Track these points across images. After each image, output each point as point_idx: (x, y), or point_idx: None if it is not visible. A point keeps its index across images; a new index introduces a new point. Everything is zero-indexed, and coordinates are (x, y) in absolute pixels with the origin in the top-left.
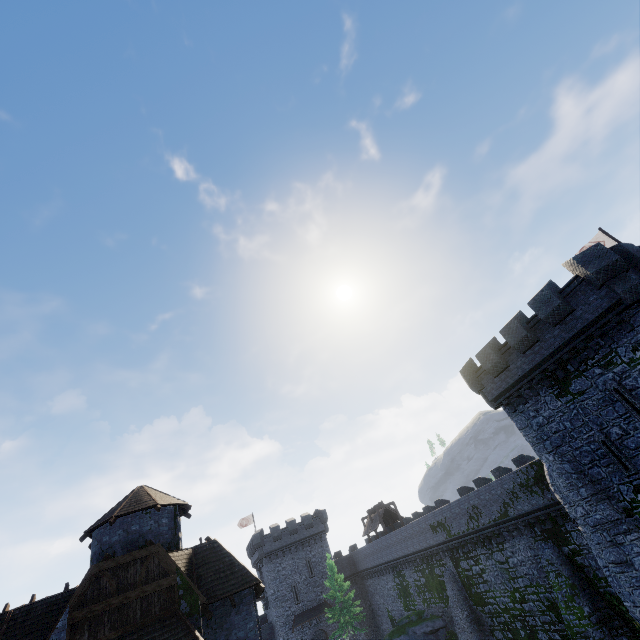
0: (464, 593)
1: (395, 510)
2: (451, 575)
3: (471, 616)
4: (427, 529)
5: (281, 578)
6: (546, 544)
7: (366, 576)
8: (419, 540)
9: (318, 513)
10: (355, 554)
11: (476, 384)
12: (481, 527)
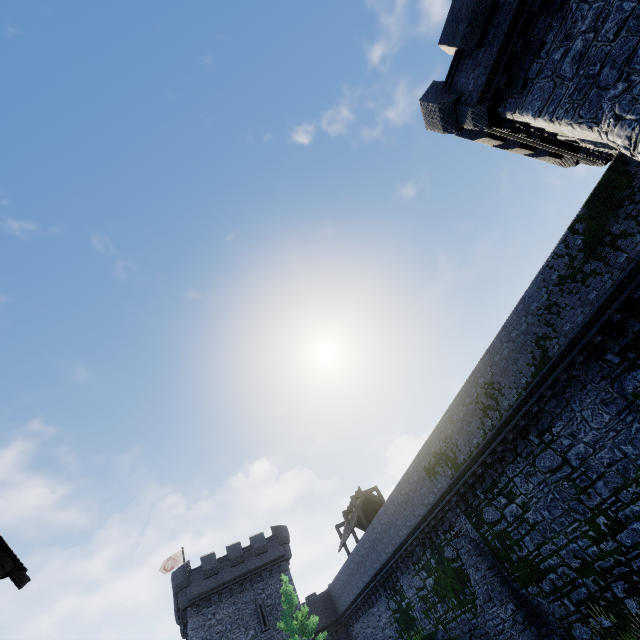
0: (500, 572)
1: (379, 498)
2: (472, 545)
3: (521, 611)
4: (421, 479)
5: (214, 638)
6: (638, 370)
7: (351, 620)
8: (413, 507)
9: (275, 531)
10: (332, 588)
11: (449, 96)
12: (506, 415)
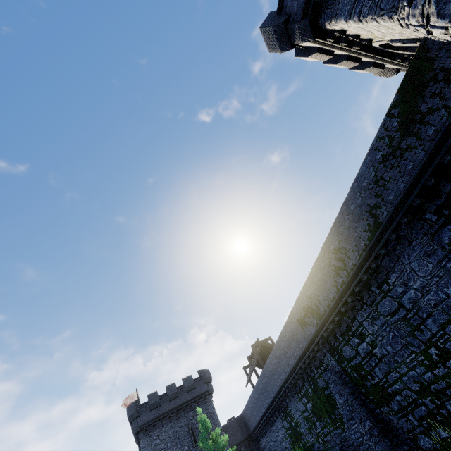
0: (359, 396)
1: (272, 345)
2: (336, 377)
3: (376, 426)
4: (296, 328)
5: None
6: None
7: (259, 436)
8: (292, 350)
9: (200, 373)
10: (244, 413)
11: (280, 18)
12: (351, 273)
